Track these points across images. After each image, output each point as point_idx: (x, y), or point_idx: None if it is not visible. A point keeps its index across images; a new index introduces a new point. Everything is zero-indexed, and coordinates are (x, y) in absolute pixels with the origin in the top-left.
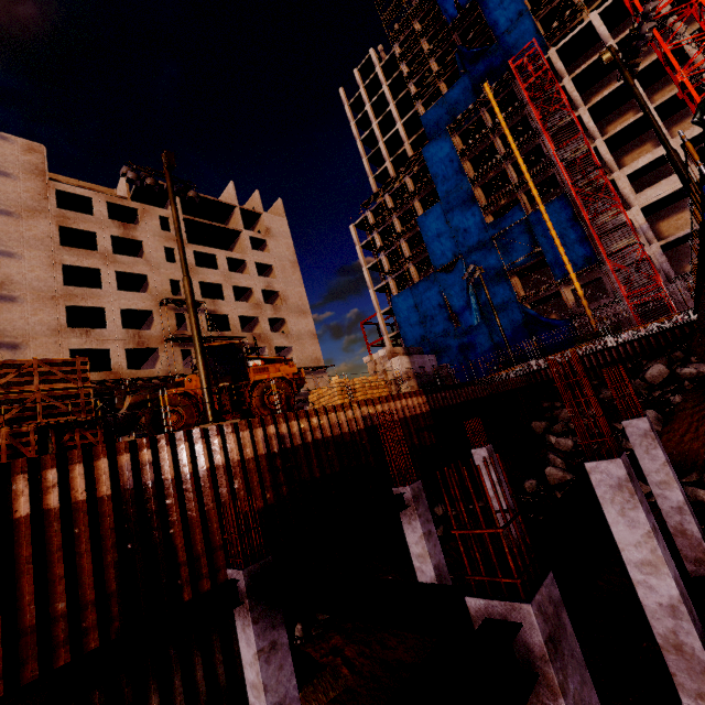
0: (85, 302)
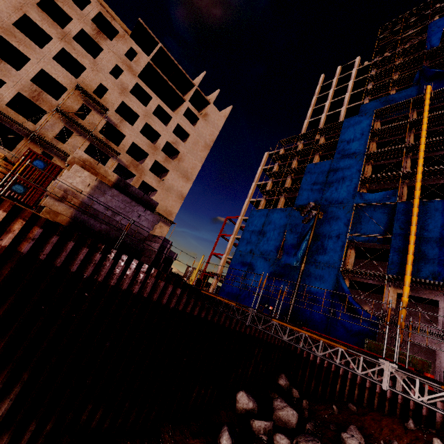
0: (18, 45)
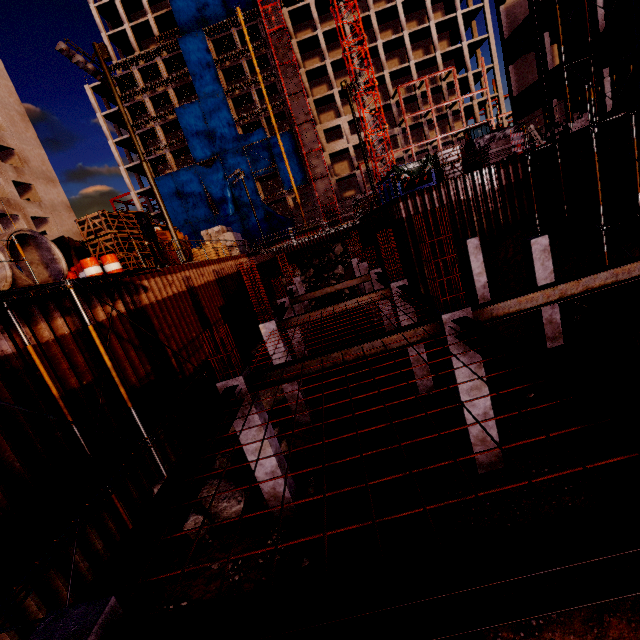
0: None
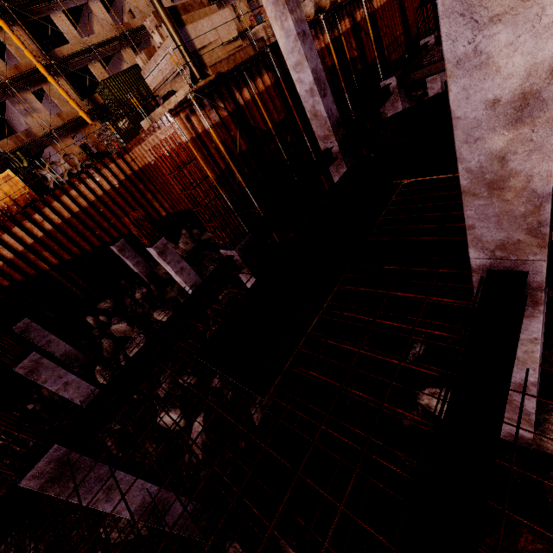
0: None
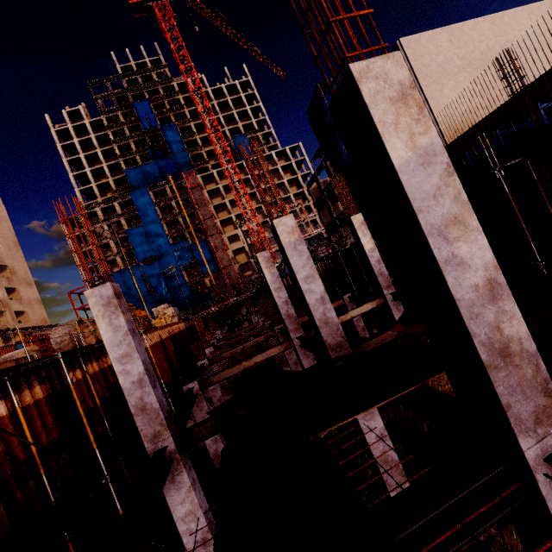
0: None
